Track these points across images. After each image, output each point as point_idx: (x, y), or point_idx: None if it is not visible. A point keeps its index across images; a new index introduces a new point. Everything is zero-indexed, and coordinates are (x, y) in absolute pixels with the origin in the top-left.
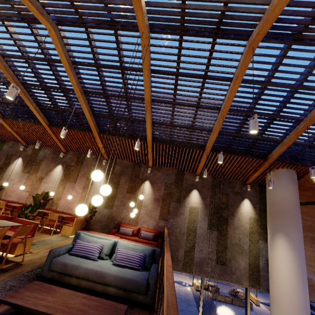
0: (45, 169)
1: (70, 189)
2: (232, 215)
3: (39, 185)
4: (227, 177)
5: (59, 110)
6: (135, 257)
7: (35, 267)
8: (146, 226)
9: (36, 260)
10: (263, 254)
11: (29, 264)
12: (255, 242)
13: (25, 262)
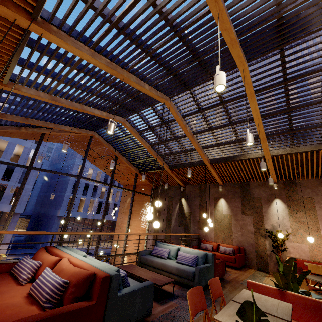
0: None
1: None
2: None
3: None
4: None
5: None
6: None
7: None
8: None
9: None
10: None
11: None
12: None
13: None
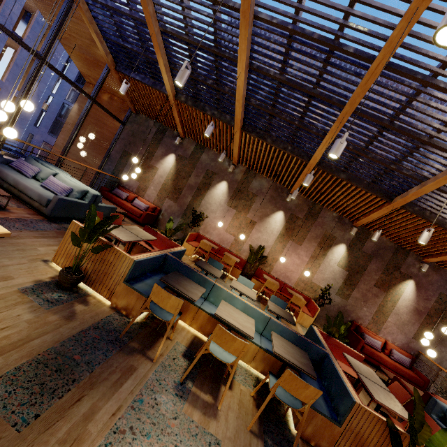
0: (259, 210)
1: (292, 252)
2: None
3: (249, 231)
4: None
5: (370, 158)
6: None
7: None
8: (391, 340)
9: None
10: None
11: None
12: None
13: None
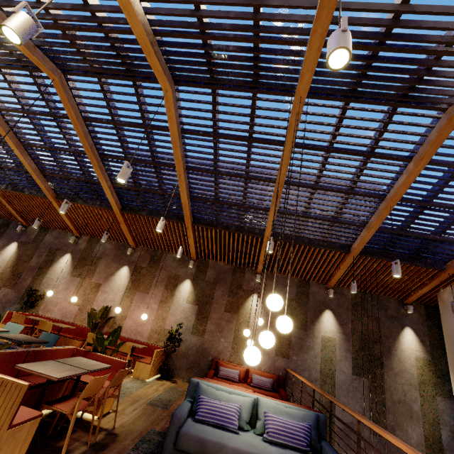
0: (103, 271)
1: (140, 303)
2: (388, 352)
3: (94, 295)
4: (374, 293)
5: (143, 190)
6: (297, 429)
7: (136, 439)
8: (256, 366)
9: (129, 425)
10: (445, 421)
11: (125, 434)
12: (430, 400)
13: (118, 429)
